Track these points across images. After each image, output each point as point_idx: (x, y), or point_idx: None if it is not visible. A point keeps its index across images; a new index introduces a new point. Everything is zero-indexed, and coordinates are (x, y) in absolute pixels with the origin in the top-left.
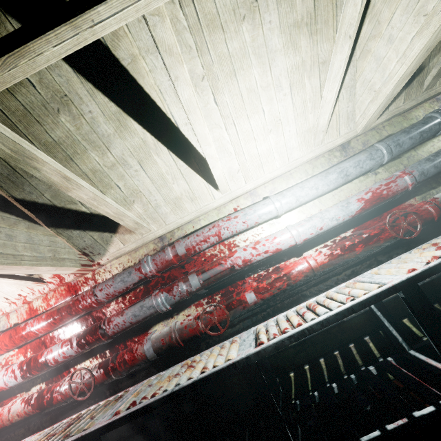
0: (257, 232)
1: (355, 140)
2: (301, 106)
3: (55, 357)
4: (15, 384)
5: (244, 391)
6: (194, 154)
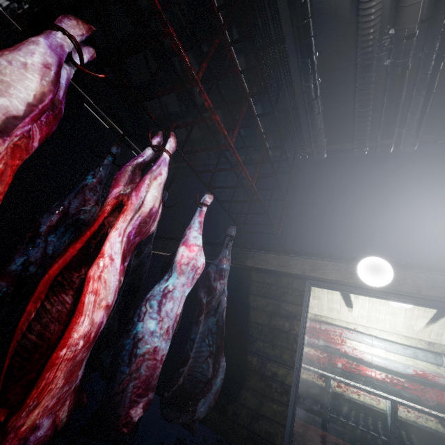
0: (358, 345)
1: (439, 345)
2: (409, 315)
3: None
4: None
5: (316, 393)
6: (350, 301)
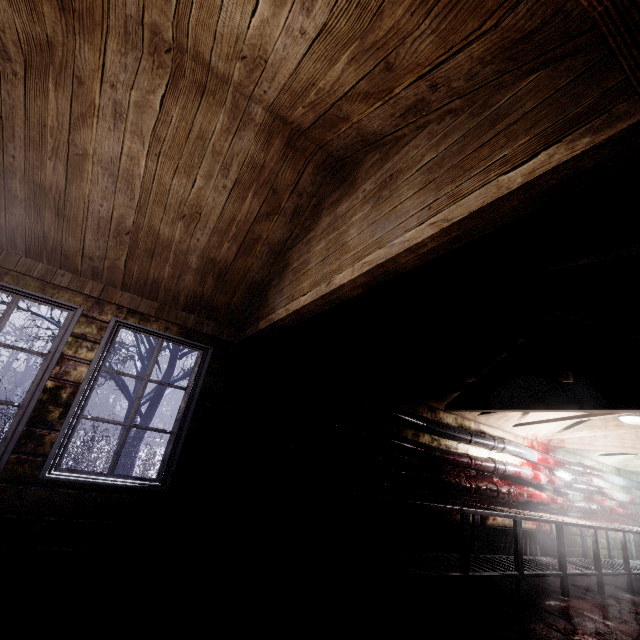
0: (598, 482)
1: (621, 470)
2: None
3: (557, 483)
4: (542, 483)
5: (589, 546)
6: None
